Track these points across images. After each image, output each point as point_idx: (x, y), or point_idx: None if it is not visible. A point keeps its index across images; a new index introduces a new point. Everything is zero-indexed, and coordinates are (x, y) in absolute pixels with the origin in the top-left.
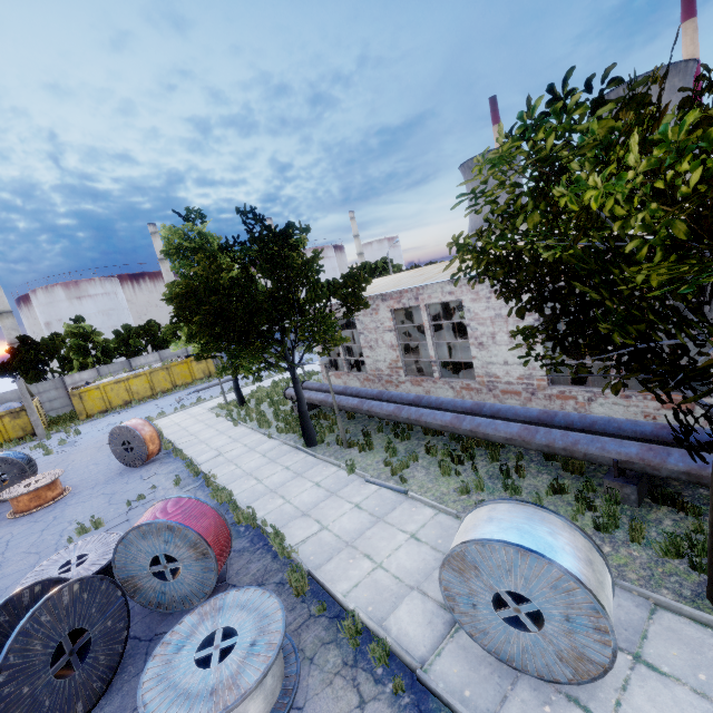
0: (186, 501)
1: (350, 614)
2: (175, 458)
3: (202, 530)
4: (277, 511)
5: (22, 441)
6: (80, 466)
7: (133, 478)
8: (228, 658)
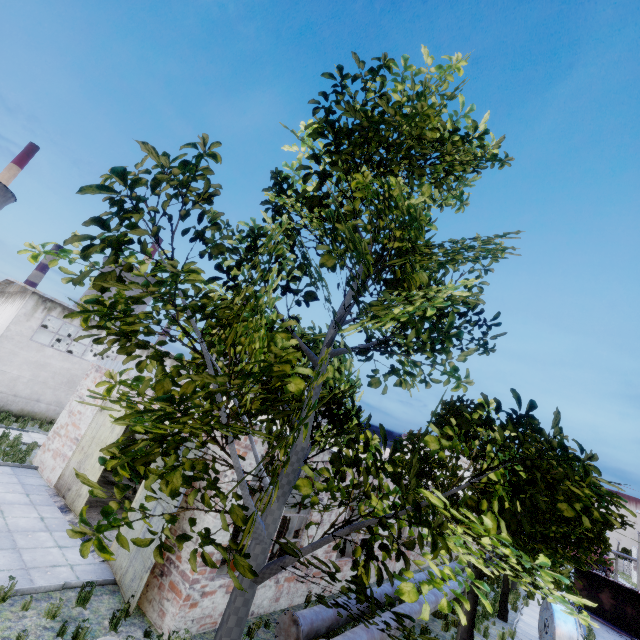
0: None
1: None
2: None
3: None
4: None
5: None
6: None
7: None
8: None
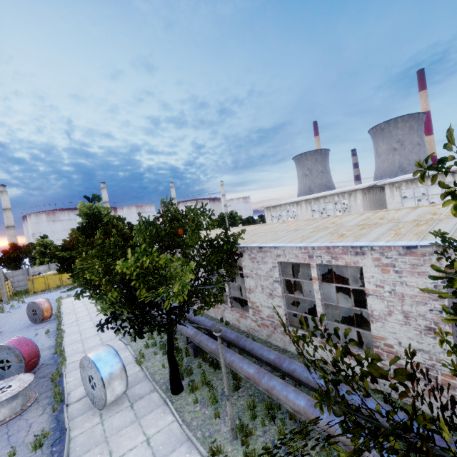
0: (23, 338)
1: (58, 386)
2: (57, 320)
3: (23, 350)
4: (75, 349)
5: None
6: (13, 320)
7: (31, 329)
8: (3, 393)
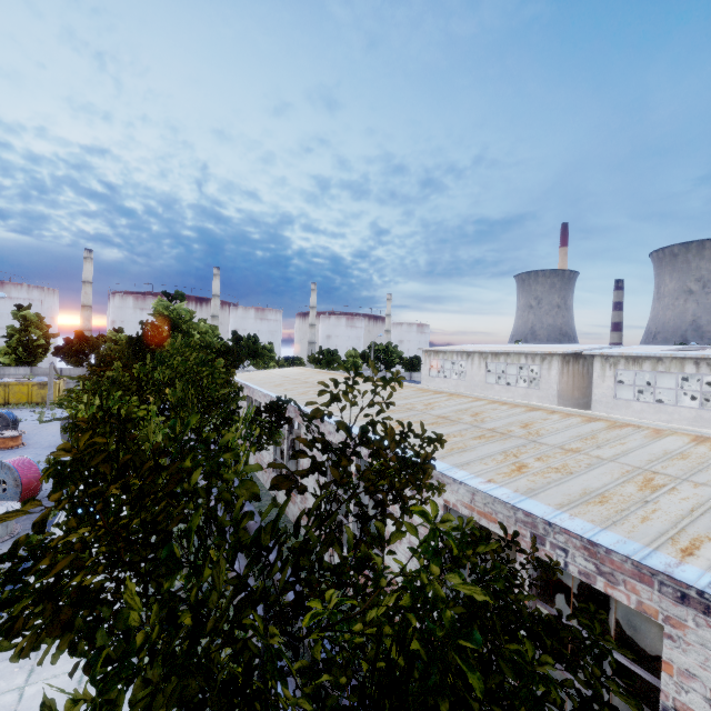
0: (28, 460)
1: None
2: None
3: (23, 474)
4: None
5: (37, 406)
6: (46, 434)
7: None
8: None
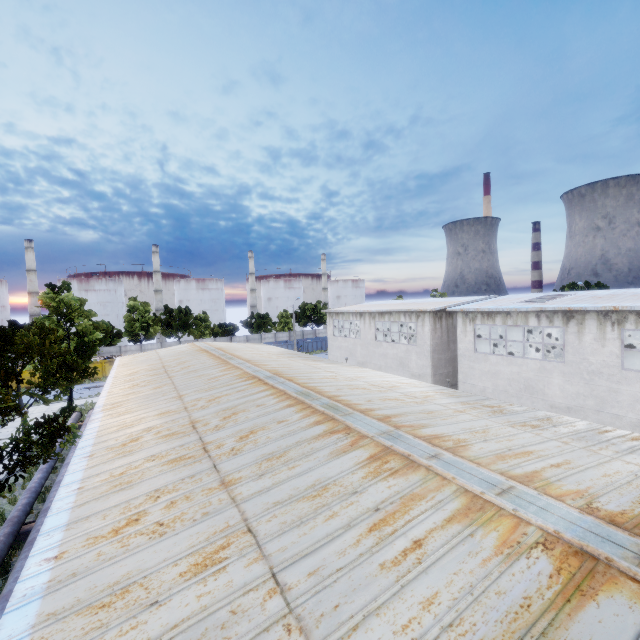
0: None
1: None
2: None
3: None
4: None
5: None
6: None
7: None
8: None
